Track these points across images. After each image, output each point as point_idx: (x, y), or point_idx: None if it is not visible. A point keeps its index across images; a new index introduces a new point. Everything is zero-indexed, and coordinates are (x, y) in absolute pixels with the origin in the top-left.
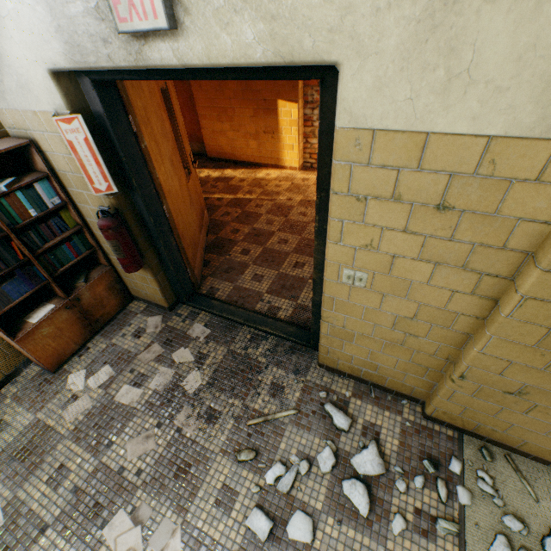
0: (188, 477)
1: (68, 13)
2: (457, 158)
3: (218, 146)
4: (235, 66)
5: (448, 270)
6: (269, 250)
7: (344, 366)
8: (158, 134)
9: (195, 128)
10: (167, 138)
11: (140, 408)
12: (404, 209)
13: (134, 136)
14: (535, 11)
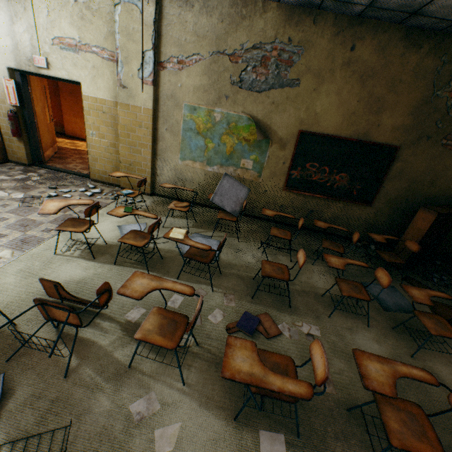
0: (29, 189)
1: (21, 58)
2: (103, 102)
3: (73, 130)
4: (62, 79)
5: (110, 129)
6: (86, 162)
7: (99, 177)
8: (38, 98)
9: (60, 119)
10: (42, 101)
11: (10, 180)
12: (98, 113)
13: (30, 93)
14: (104, 82)
